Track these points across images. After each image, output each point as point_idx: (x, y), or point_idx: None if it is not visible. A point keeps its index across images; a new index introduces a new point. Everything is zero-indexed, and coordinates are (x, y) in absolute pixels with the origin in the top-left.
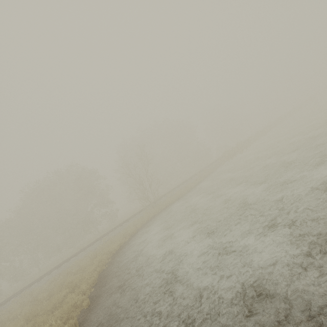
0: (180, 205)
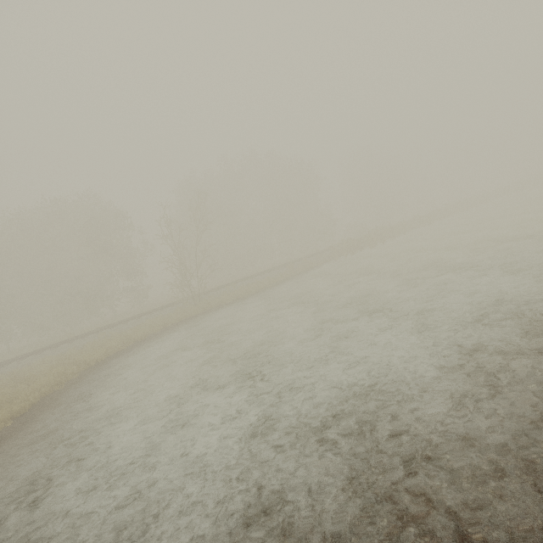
0: (226, 313)
